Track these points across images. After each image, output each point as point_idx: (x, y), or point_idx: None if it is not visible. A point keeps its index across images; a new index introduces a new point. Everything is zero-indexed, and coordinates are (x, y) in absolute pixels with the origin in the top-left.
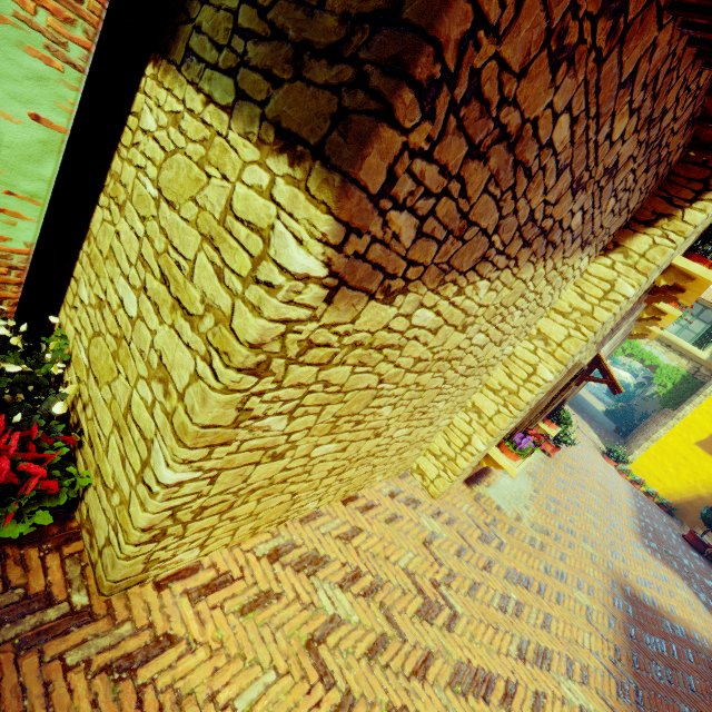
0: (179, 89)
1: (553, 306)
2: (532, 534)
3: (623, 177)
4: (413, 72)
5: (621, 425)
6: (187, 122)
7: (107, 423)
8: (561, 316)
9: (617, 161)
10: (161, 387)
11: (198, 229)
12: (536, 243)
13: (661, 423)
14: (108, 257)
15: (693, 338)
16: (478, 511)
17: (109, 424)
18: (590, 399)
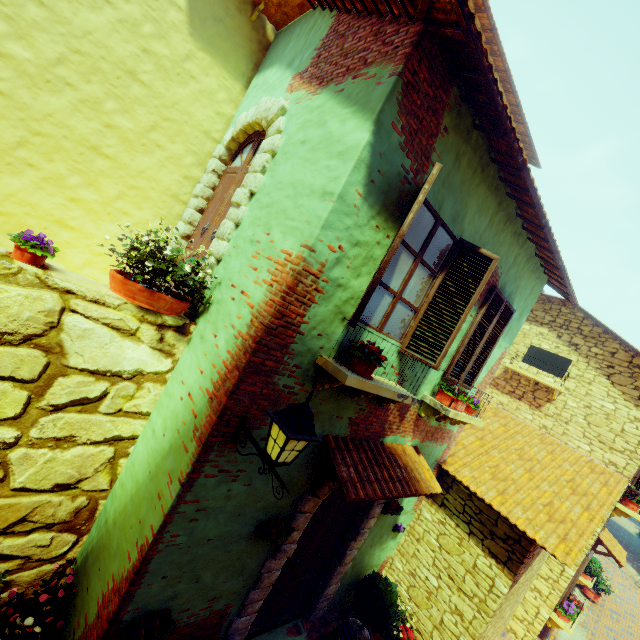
0: (441, 513)
1: None
2: None
3: None
4: (526, 556)
5: None
6: (448, 527)
7: (429, 625)
8: None
9: None
10: (459, 617)
11: (463, 566)
12: None
13: None
14: (413, 556)
15: None
16: None
17: (430, 626)
18: (619, 521)
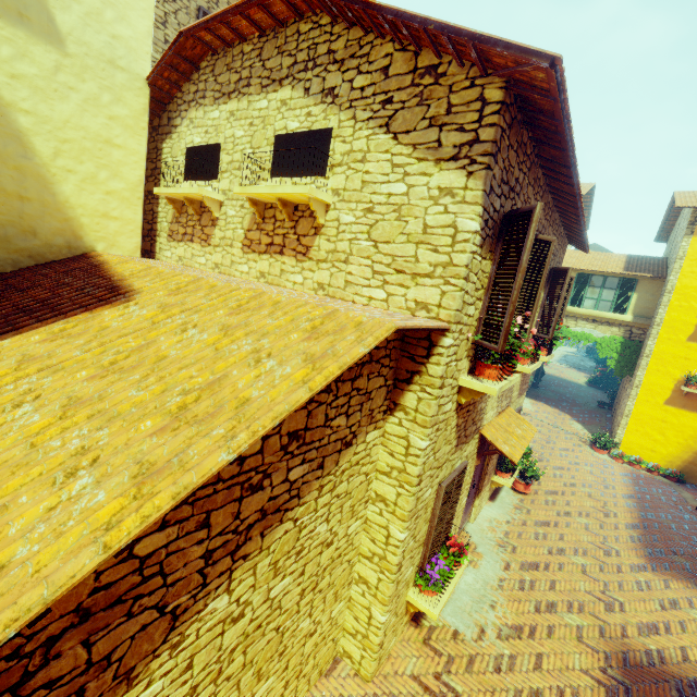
0: None
1: (376, 468)
2: (498, 650)
3: (325, 413)
4: None
5: (607, 391)
6: None
7: None
8: (385, 476)
9: (294, 431)
10: None
11: None
12: (256, 529)
13: (627, 393)
14: None
15: (611, 306)
16: (428, 659)
17: None
18: (569, 376)
